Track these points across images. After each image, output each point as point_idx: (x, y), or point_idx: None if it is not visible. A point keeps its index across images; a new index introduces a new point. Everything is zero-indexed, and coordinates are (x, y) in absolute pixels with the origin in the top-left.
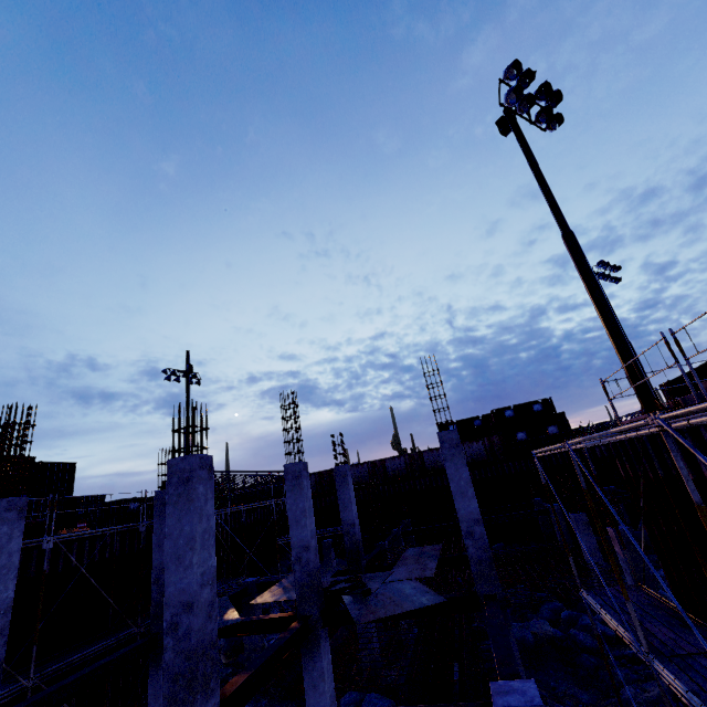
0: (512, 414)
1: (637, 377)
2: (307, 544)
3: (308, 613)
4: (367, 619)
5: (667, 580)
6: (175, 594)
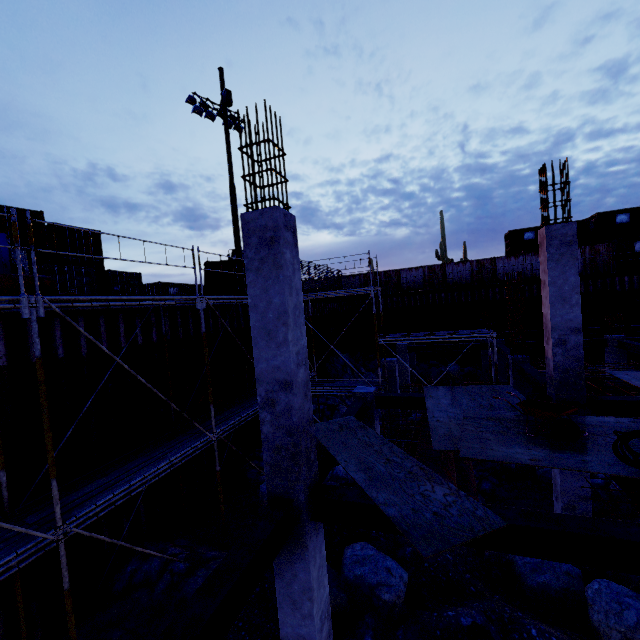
0: (625, 220)
1: None
2: None
3: None
4: None
5: None
6: None
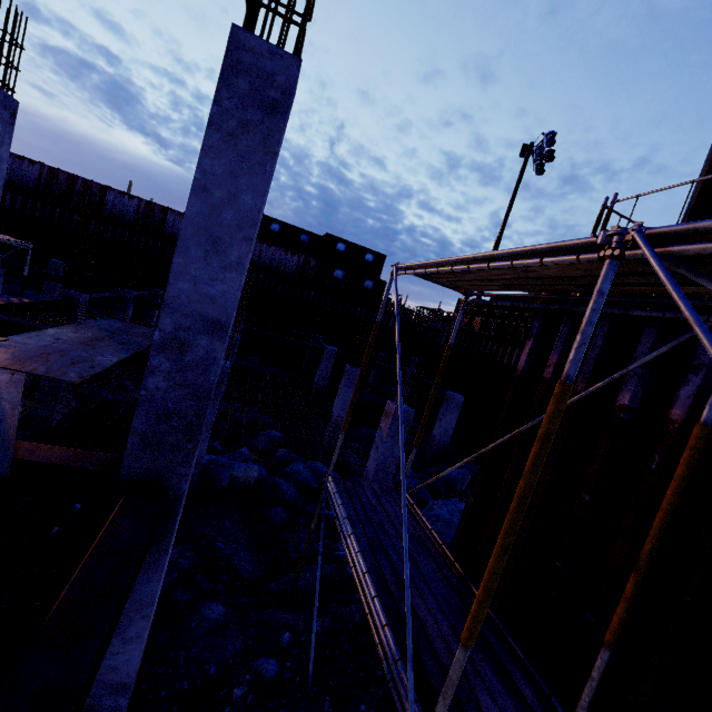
0: (343, 250)
1: None
2: None
3: None
4: None
5: (463, 522)
6: None
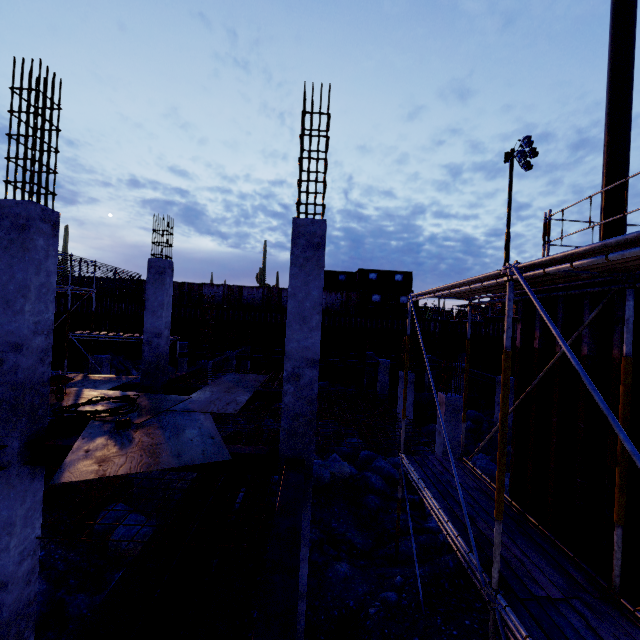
0: (375, 278)
1: (620, 211)
2: (19, 341)
3: (1, 443)
4: (79, 474)
5: (511, 470)
6: None
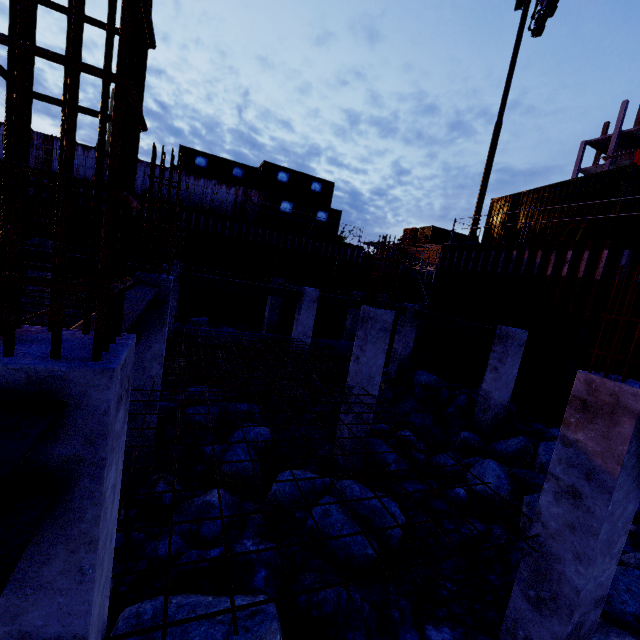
0: (285, 180)
1: None
2: None
3: None
4: None
5: None
6: None
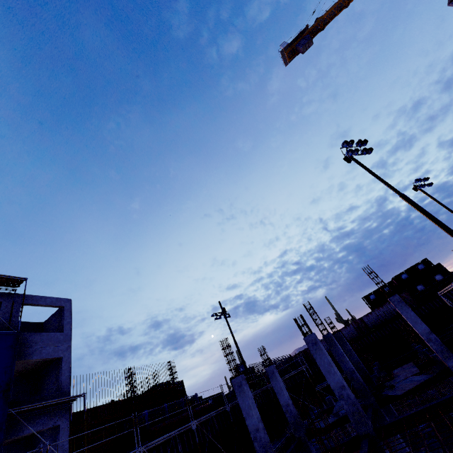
0: (406, 276)
1: None
2: (352, 369)
3: (370, 403)
4: (402, 392)
5: None
6: (335, 385)
